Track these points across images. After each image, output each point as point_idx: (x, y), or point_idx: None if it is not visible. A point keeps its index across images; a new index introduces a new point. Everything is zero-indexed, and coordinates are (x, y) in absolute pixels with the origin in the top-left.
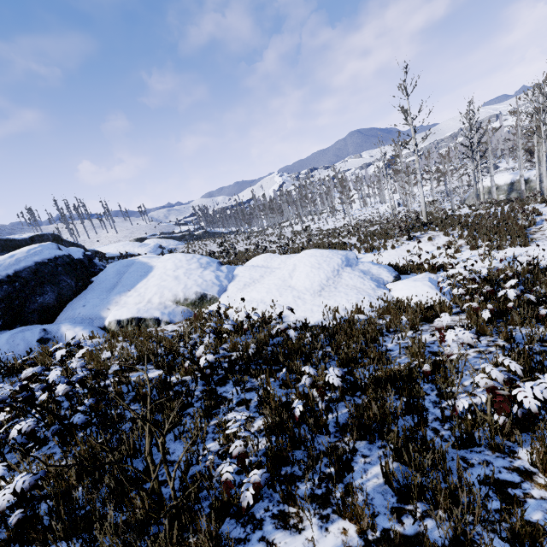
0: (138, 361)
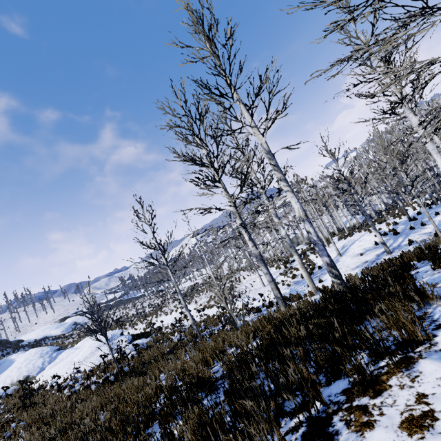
0: None
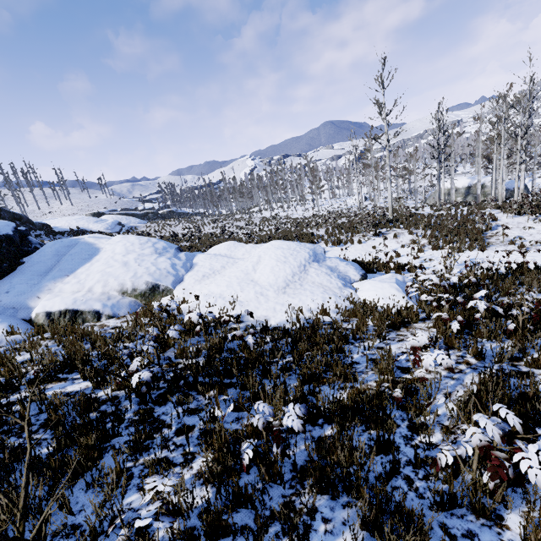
0: (62, 368)
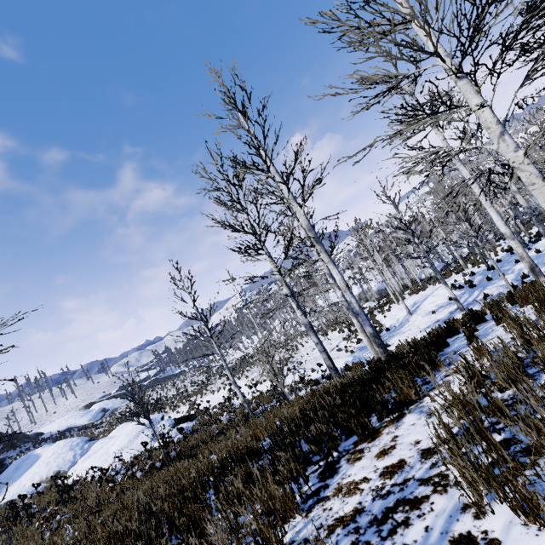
0: None
